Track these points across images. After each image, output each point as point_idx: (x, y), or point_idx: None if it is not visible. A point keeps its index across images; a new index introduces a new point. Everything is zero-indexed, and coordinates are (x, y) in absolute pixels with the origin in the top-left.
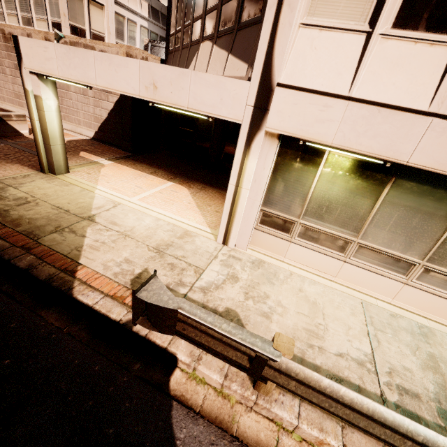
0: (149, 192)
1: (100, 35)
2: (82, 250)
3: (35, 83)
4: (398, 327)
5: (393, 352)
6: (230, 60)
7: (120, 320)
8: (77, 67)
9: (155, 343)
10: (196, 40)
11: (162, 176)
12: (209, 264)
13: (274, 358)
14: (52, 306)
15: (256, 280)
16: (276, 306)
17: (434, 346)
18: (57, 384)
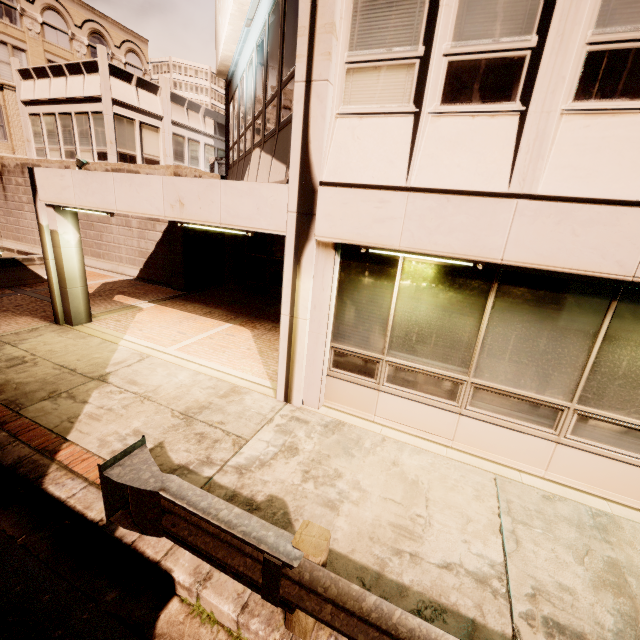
0: (194, 338)
1: (155, 160)
2: (77, 421)
3: (51, 216)
4: (555, 516)
5: (542, 559)
6: (273, 164)
7: (100, 521)
8: (95, 193)
9: (143, 554)
10: (249, 150)
11: (218, 317)
12: (257, 431)
13: (290, 562)
14: (12, 504)
15: (326, 451)
16: (350, 489)
17: (618, 547)
18: None
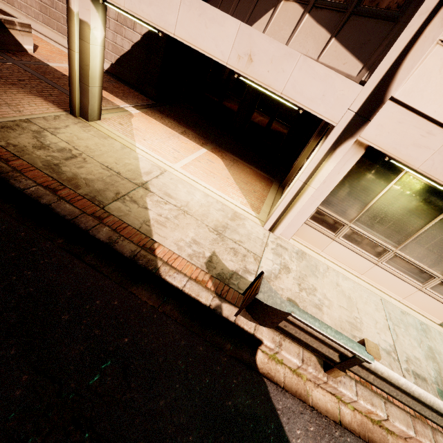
0: (188, 159)
1: None
2: (151, 225)
3: (84, 4)
4: (407, 323)
5: (407, 344)
6: (332, 46)
7: (210, 305)
8: (153, 4)
9: (244, 329)
10: None
11: (193, 139)
12: (263, 251)
13: (370, 361)
14: (139, 283)
15: (303, 272)
16: (323, 298)
17: (430, 340)
18: (175, 362)
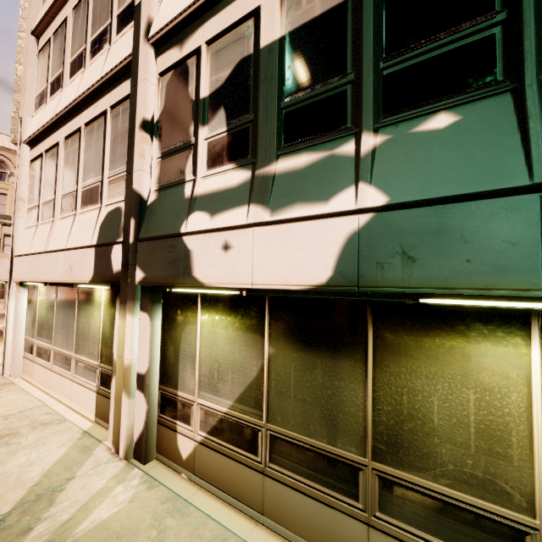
0: None
1: None
2: None
3: None
4: (32, 419)
5: None
6: None
7: None
8: None
9: None
10: None
11: None
12: None
13: None
14: None
15: None
16: None
17: (33, 430)
18: None
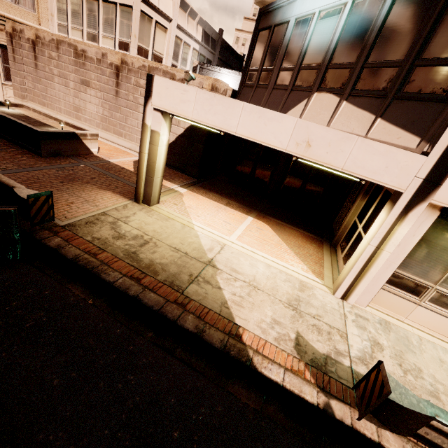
0: (239, 229)
1: (160, 56)
2: (229, 306)
3: (156, 119)
4: None
5: None
6: (380, 124)
7: (318, 404)
8: (217, 113)
9: (366, 435)
10: (305, 87)
11: (238, 208)
12: (345, 325)
13: None
14: (233, 379)
15: (397, 347)
16: (434, 382)
17: None
18: None
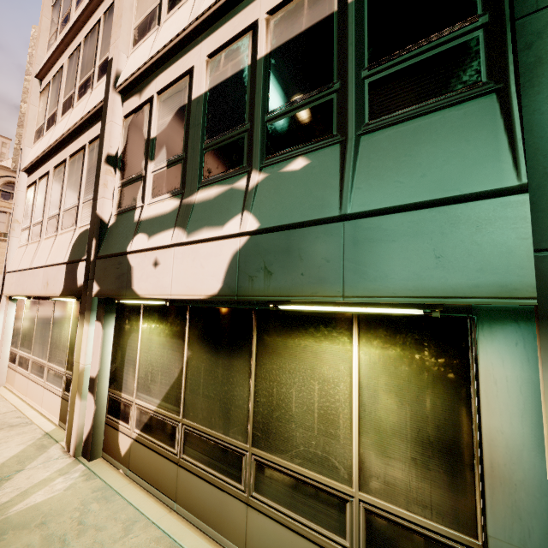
0: None
1: None
2: None
3: None
4: (2, 421)
5: None
6: None
7: None
8: None
9: None
10: None
11: None
12: None
13: None
14: None
15: None
16: None
17: (0, 431)
18: None
